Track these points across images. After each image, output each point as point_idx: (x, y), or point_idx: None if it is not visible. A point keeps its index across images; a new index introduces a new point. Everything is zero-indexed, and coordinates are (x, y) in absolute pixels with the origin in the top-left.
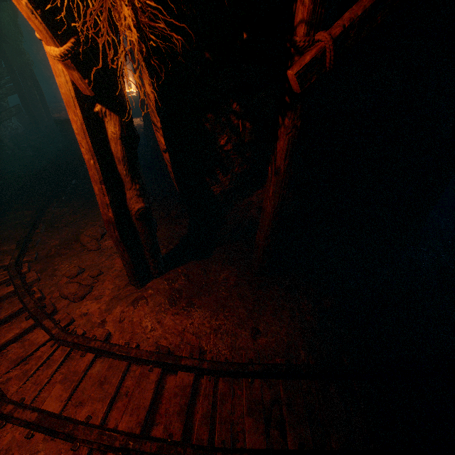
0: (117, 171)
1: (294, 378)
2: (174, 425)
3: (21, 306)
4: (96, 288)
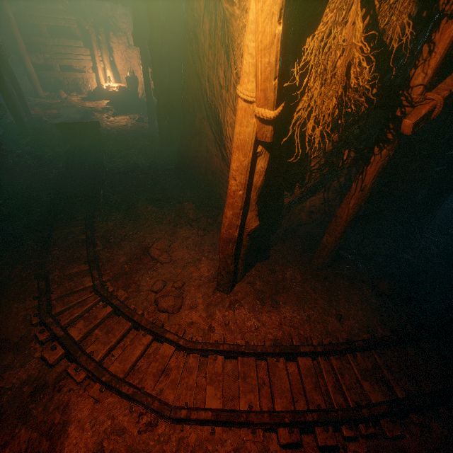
0: (249, 197)
1: (382, 347)
2: (316, 398)
3: (130, 324)
4: (186, 299)
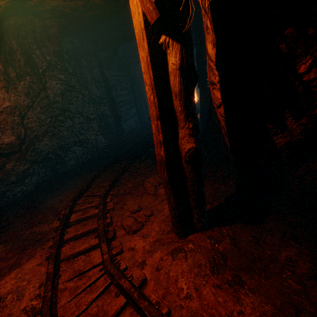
0: (173, 108)
1: None
2: None
3: (97, 225)
4: (145, 227)
